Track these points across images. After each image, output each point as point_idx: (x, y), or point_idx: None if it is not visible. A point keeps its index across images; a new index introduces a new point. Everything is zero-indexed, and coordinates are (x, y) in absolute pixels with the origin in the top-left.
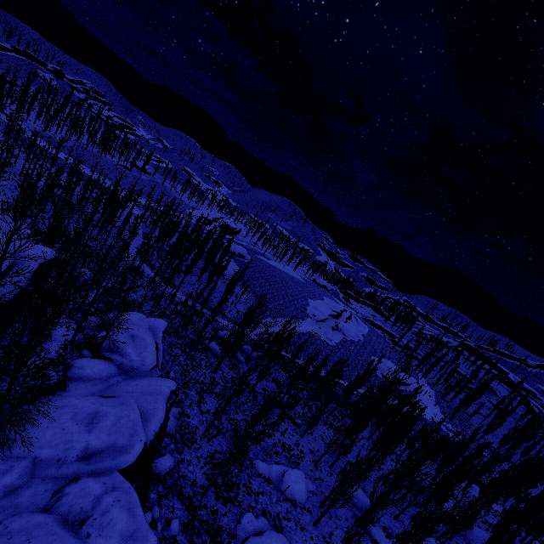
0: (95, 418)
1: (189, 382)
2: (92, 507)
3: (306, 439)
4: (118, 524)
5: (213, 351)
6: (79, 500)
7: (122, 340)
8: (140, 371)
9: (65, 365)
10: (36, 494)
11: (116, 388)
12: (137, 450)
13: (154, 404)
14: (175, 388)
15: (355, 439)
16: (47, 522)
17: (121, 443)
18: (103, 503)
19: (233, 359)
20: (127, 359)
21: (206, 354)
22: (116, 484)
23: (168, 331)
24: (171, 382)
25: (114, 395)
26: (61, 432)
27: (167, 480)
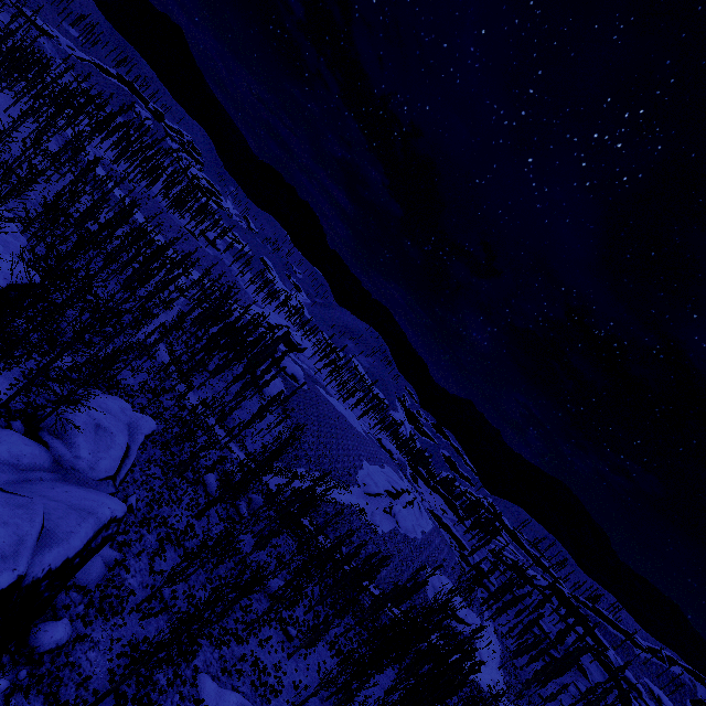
0: None
1: (154, 519)
2: None
3: (294, 664)
4: None
5: (208, 488)
6: None
7: (79, 424)
8: (84, 475)
9: None
10: None
11: (31, 486)
12: None
13: (74, 525)
14: (121, 516)
15: (365, 683)
16: None
17: None
18: None
19: (232, 507)
20: (73, 453)
21: (195, 489)
22: None
23: (156, 439)
24: (119, 505)
25: (21, 495)
26: None
27: (43, 663)
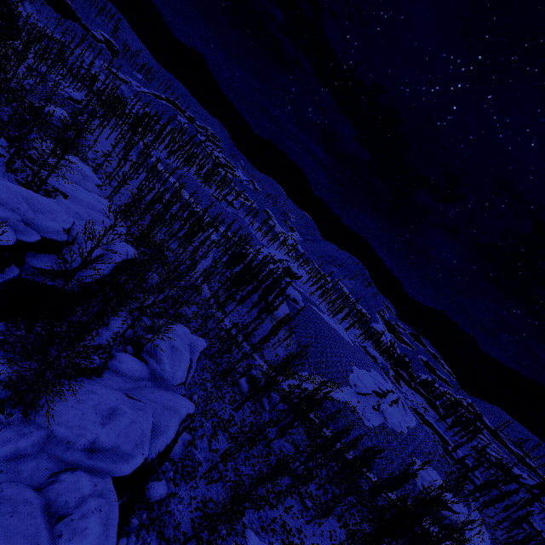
0: (113, 414)
1: (209, 411)
2: (75, 504)
3: (311, 529)
4: (89, 537)
5: (241, 388)
6: (68, 492)
7: (163, 347)
8: (168, 382)
9: (108, 354)
10: (38, 468)
11: (141, 391)
12: (136, 463)
13: (168, 420)
14: (193, 412)
15: None
16: (33, 502)
17: (125, 448)
18: (85, 506)
19: (258, 403)
20: (161, 368)
21: (233, 389)
22: (104, 491)
23: (206, 352)
24: (191, 405)
25: (137, 398)
26: (81, 415)
27: (154, 510)
